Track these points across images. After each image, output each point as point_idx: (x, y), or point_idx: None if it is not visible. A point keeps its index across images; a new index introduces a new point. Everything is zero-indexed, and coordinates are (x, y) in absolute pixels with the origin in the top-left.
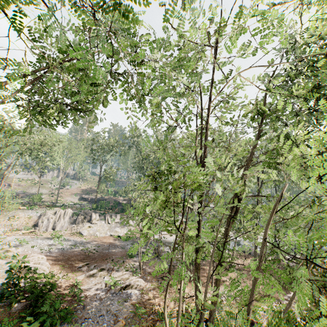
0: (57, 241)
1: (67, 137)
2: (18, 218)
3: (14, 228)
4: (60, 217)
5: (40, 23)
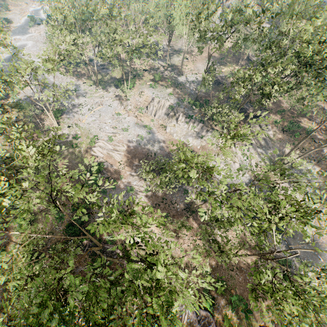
0: (145, 133)
1: None
2: (142, 95)
3: (137, 105)
4: (160, 107)
5: None
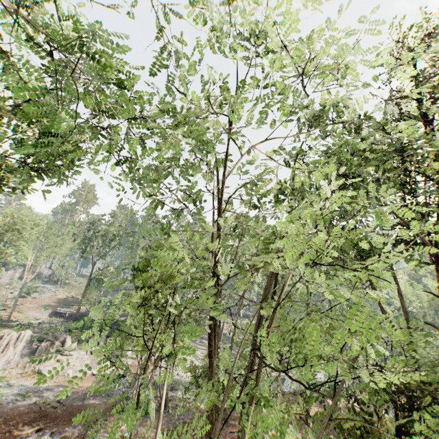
0: None
1: (47, 218)
2: None
3: None
4: (8, 345)
5: (3, 62)
